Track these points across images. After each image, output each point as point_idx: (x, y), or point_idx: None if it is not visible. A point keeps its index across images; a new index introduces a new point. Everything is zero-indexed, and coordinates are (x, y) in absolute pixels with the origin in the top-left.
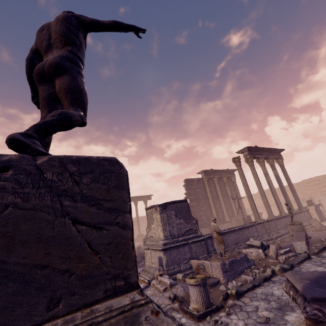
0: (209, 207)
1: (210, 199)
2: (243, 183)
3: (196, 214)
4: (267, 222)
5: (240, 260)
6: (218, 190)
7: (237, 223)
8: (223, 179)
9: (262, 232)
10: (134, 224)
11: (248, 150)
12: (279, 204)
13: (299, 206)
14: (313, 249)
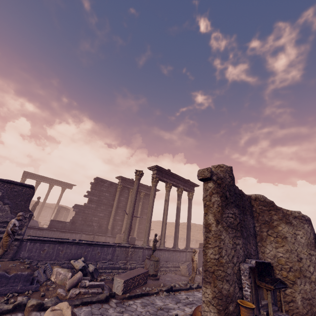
0: (108, 215)
1: (114, 208)
2: (131, 199)
3: (88, 217)
4: (133, 248)
5: (13, 278)
6: (128, 202)
7: (119, 241)
8: (141, 193)
9: (119, 257)
10: (46, 210)
11: (158, 170)
12: (163, 235)
13: (186, 245)
14: (131, 293)
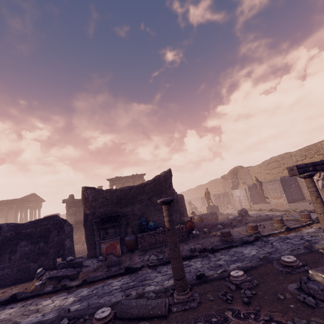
0: None
1: None
2: None
3: None
4: None
5: None
6: None
7: None
8: None
9: None
10: None
11: (110, 180)
12: None
13: None
14: None
